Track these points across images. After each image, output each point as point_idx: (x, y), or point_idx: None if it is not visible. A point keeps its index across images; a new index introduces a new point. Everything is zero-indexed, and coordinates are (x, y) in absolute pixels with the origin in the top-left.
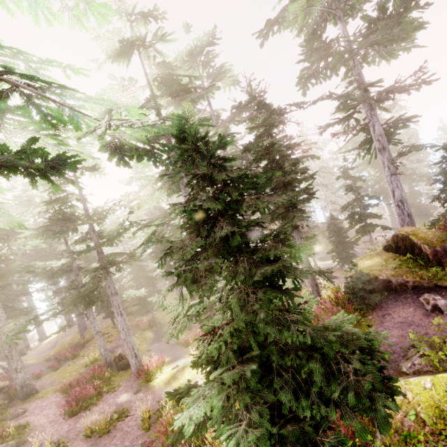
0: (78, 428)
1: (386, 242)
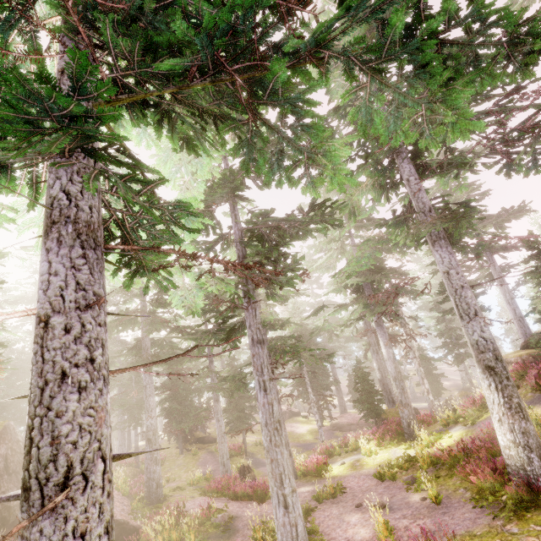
0: None
1: (523, 342)
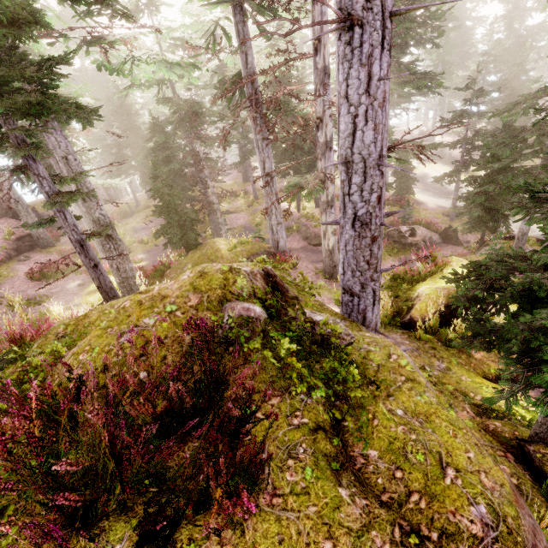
0: (25, 293)
1: None
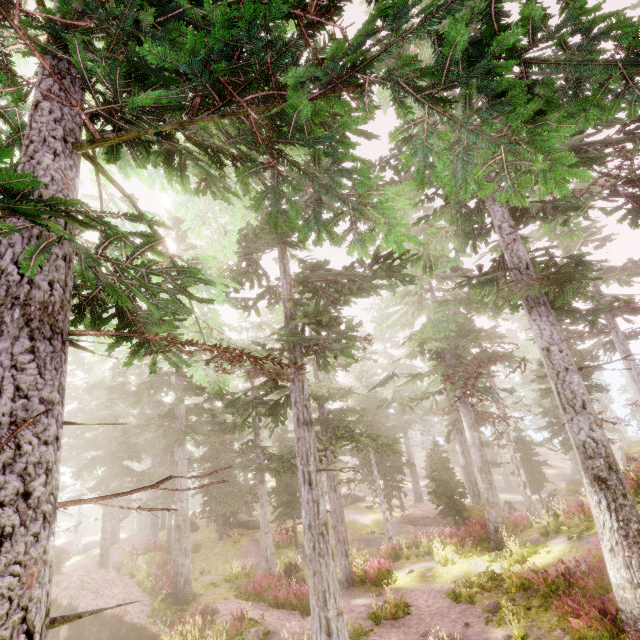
0: None
1: None
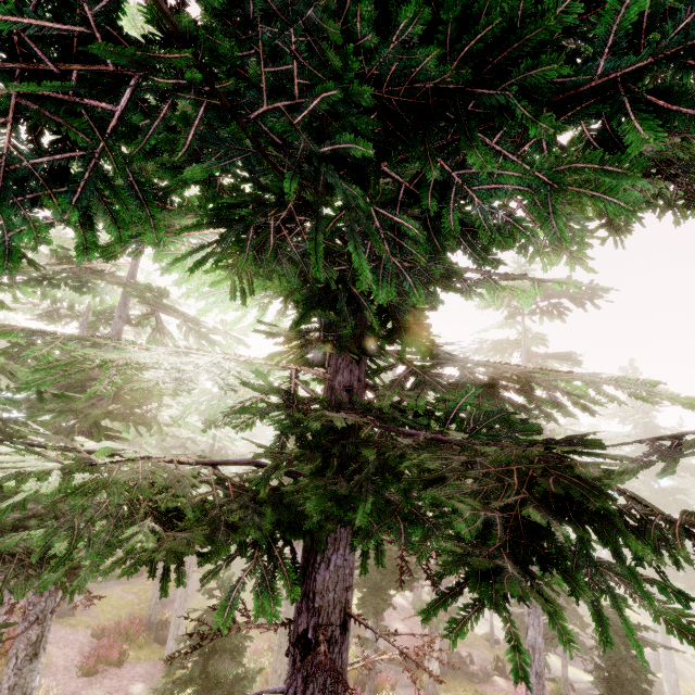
0: None
1: None
